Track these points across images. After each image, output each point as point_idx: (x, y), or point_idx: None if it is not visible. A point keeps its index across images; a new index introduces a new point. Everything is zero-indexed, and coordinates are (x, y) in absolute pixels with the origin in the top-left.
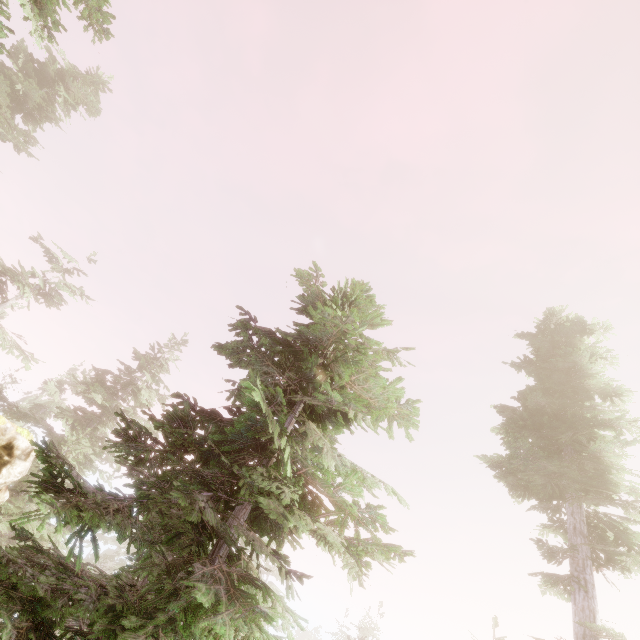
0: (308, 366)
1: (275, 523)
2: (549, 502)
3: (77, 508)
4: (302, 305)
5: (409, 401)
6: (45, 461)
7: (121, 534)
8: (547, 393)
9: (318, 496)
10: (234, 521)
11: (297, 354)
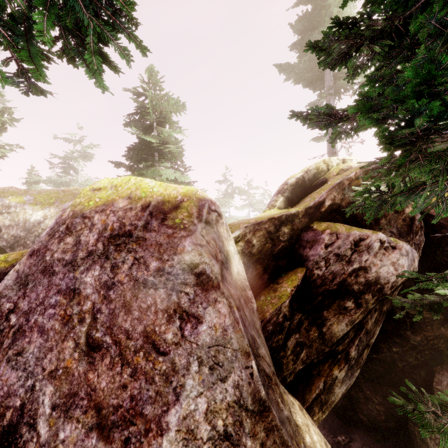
0: (146, 114)
1: (165, 153)
2: (318, 82)
3: (122, 166)
4: (137, 95)
5: (175, 103)
6: (113, 163)
7: (139, 171)
8: (301, 19)
9: (167, 142)
10: (155, 157)
11: (147, 112)
